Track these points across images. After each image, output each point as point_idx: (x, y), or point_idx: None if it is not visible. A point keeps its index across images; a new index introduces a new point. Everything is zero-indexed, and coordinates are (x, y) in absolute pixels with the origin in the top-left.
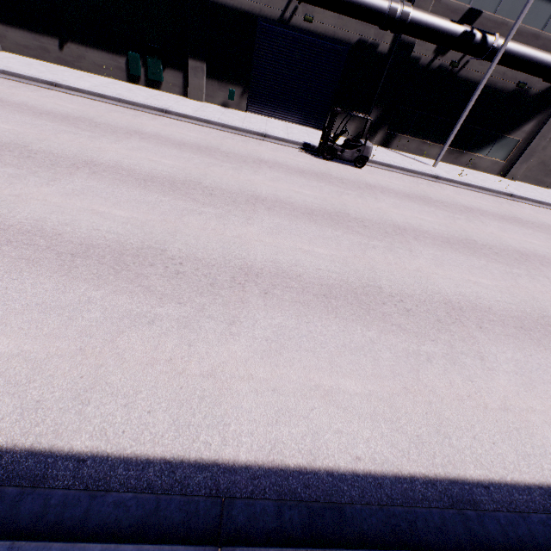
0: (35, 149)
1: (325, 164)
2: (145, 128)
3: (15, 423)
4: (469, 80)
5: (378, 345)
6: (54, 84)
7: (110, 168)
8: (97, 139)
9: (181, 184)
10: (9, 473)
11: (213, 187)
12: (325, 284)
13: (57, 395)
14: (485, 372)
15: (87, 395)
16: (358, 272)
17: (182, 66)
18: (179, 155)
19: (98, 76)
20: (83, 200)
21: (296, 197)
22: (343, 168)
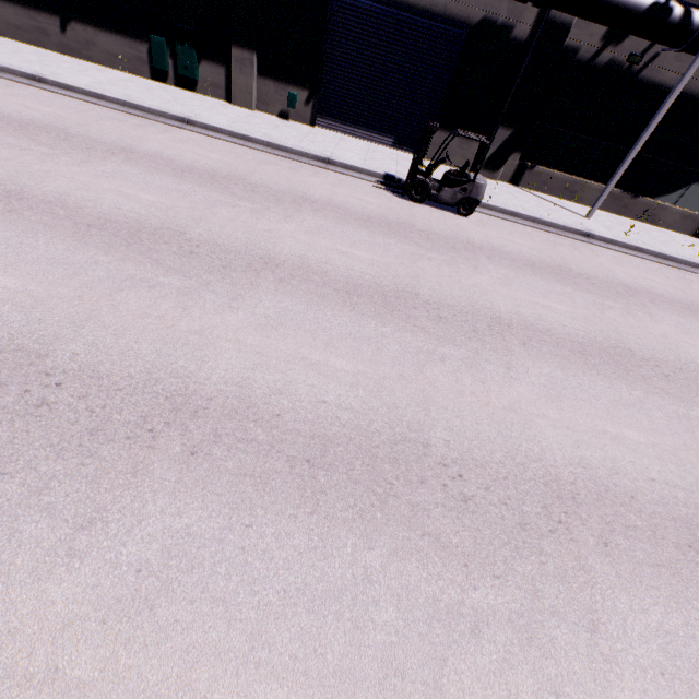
0: None
1: (411, 207)
2: (142, 145)
3: None
4: (657, 85)
5: (376, 588)
6: (37, 79)
7: (43, 204)
8: (54, 158)
9: (148, 234)
10: None
11: (202, 240)
12: (320, 435)
13: None
14: (594, 667)
15: None
16: (395, 410)
17: (224, 57)
18: (173, 187)
19: (112, 70)
20: None
21: (338, 262)
22: (438, 215)
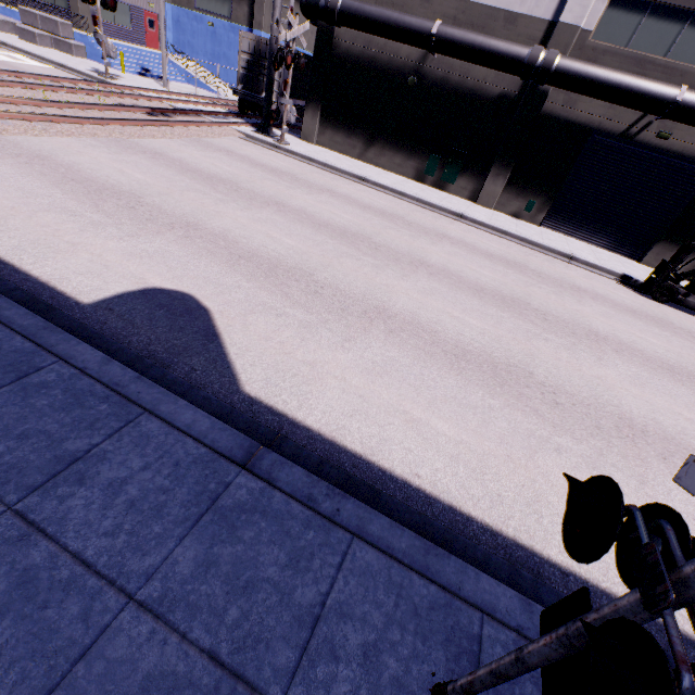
0: (377, 242)
1: (657, 306)
2: (449, 232)
3: (490, 508)
4: None
5: None
6: (362, 179)
7: (441, 271)
8: (416, 238)
9: (510, 301)
10: (508, 555)
11: (544, 311)
12: None
13: (510, 495)
14: None
15: (536, 506)
16: None
17: (481, 172)
18: (493, 267)
19: (390, 173)
20: (436, 300)
21: (642, 344)
22: (684, 316)
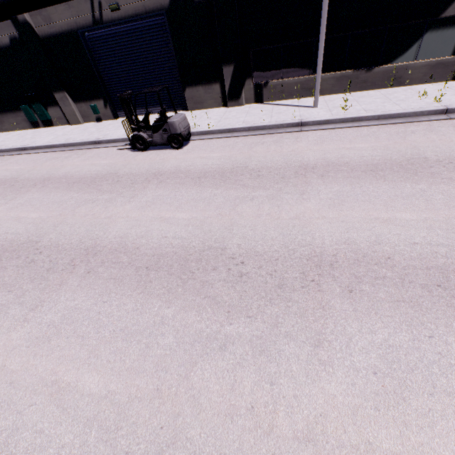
0: None
1: (134, 157)
2: None
3: None
4: None
5: None
6: None
7: None
8: None
9: None
10: None
11: None
12: None
13: None
14: None
15: None
16: None
17: (55, 101)
18: None
19: (16, 131)
20: None
21: (3, 229)
22: (154, 155)
